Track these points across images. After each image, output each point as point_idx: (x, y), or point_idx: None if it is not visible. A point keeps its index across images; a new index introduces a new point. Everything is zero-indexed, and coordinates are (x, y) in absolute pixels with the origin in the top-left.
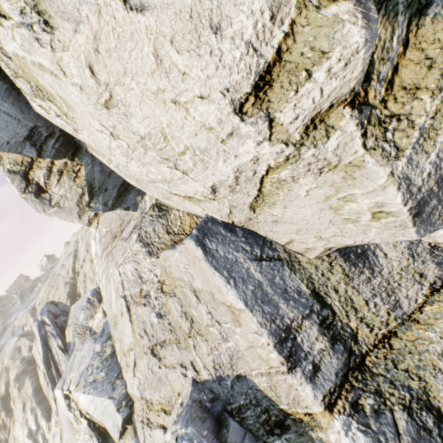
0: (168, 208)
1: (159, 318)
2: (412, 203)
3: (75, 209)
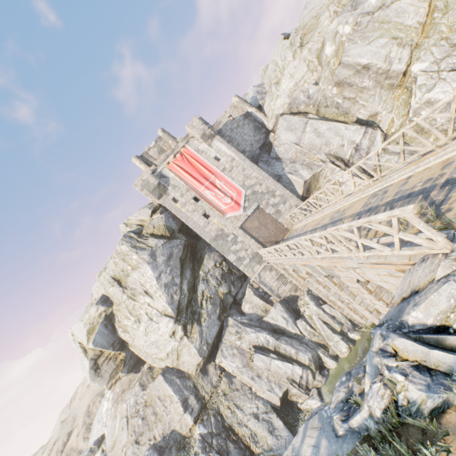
0: (154, 367)
1: (142, 419)
2: (197, 350)
3: (108, 378)
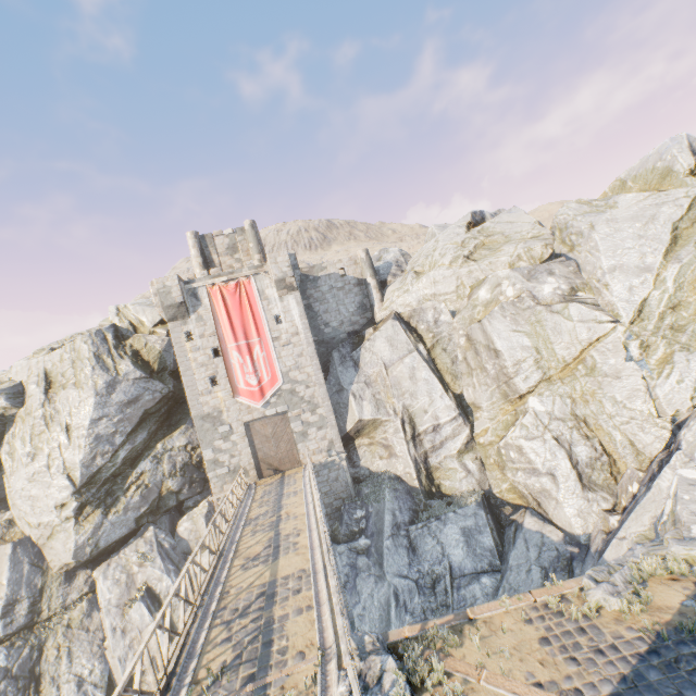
0: (16, 524)
1: None
2: (76, 548)
3: None
